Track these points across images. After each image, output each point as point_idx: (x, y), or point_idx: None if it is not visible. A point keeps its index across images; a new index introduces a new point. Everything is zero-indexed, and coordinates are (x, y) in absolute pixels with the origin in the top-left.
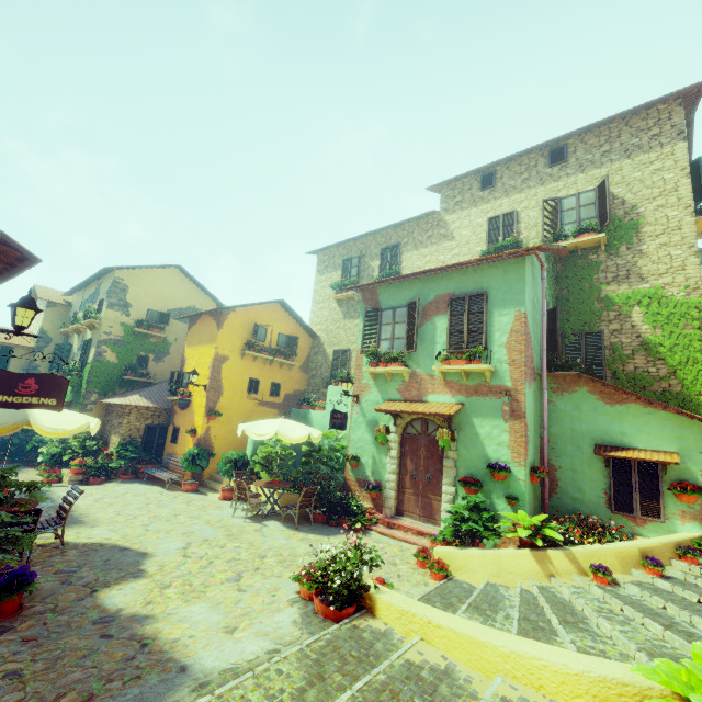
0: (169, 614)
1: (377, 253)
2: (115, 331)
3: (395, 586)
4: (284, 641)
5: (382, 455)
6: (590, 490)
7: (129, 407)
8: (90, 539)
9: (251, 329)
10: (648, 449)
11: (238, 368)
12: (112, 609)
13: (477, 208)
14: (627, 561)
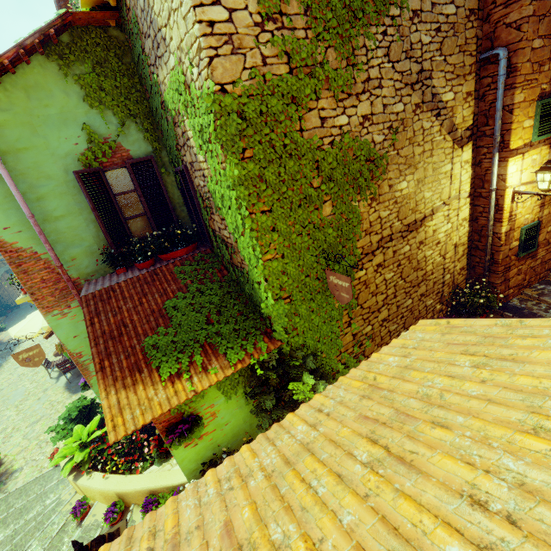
0: None
1: None
2: None
3: (20, 473)
4: None
5: None
6: None
7: None
8: None
9: None
10: None
11: None
12: None
13: None
14: (109, 498)
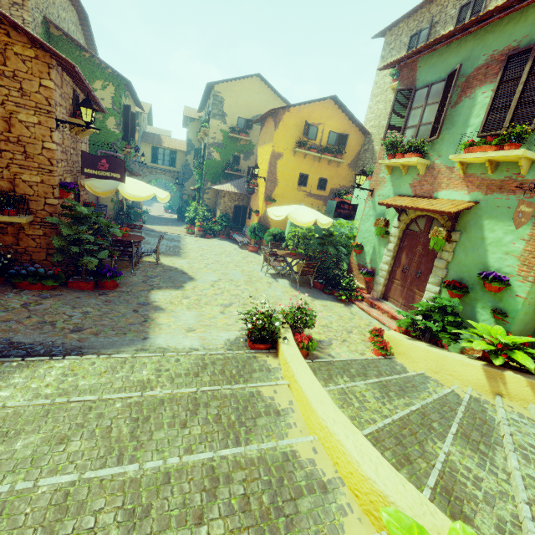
0: (172, 311)
1: (454, 15)
2: (218, 137)
3: (332, 346)
4: (207, 347)
5: (381, 247)
6: None
7: (224, 192)
8: (173, 264)
9: (303, 128)
10: None
11: (290, 164)
12: (151, 300)
13: None
14: None
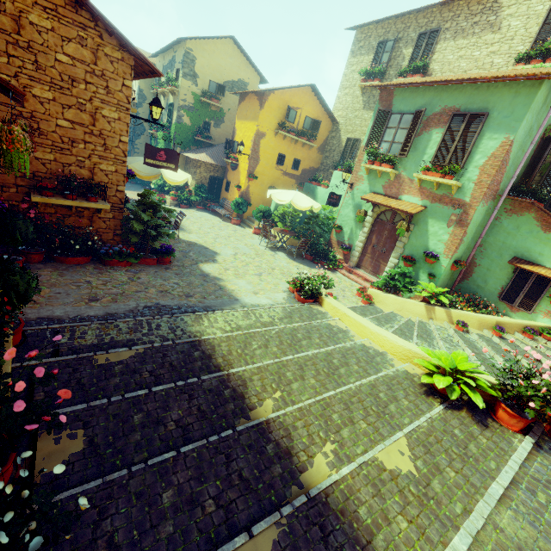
0: (229, 280)
1: (414, 39)
2: (188, 99)
3: (339, 299)
4: (278, 303)
5: (357, 229)
6: (492, 284)
7: (200, 162)
8: (190, 239)
9: (285, 111)
10: None
11: (271, 143)
12: (206, 272)
13: None
14: (484, 325)
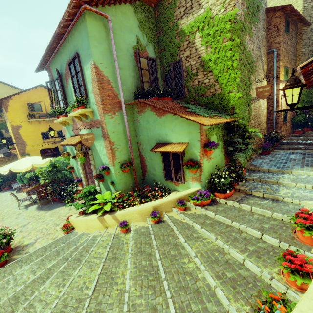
0: None
1: None
2: None
3: (34, 244)
4: None
5: (78, 165)
6: (158, 169)
7: None
8: None
9: (29, 106)
10: (177, 142)
11: (30, 129)
12: None
13: None
14: (145, 214)
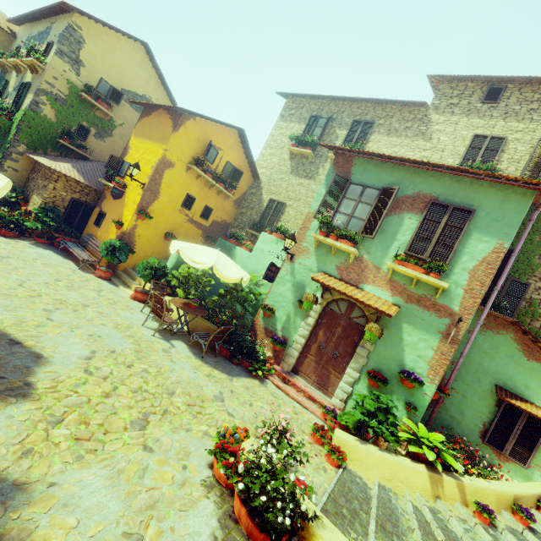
0: (50, 486)
1: (348, 123)
2: (59, 86)
3: (300, 468)
4: None
5: (297, 317)
6: (471, 417)
7: (58, 174)
8: None
9: (204, 146)
10: None
11: (180, 179)
12: None
13: (468, 119)
14: (502, 503)
